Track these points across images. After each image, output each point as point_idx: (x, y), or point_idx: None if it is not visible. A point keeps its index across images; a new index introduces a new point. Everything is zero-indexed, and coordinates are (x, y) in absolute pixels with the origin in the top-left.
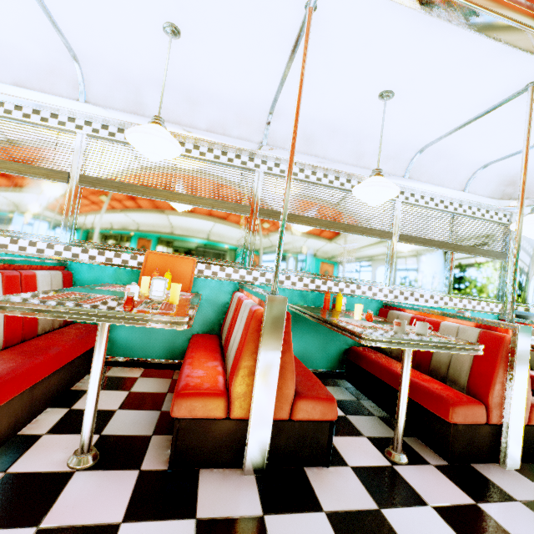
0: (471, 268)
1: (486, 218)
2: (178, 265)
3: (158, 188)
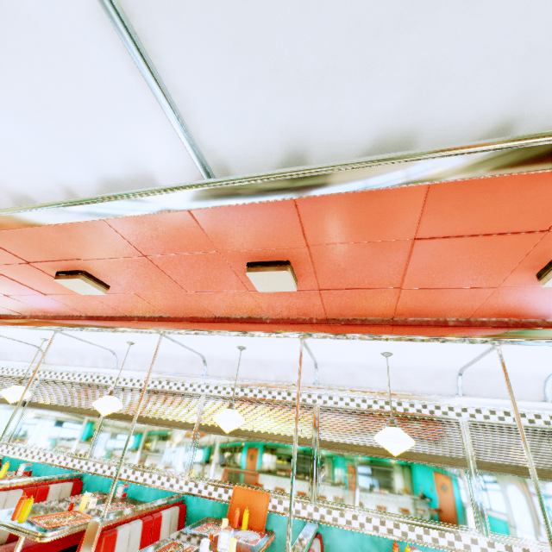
0: None
1: None
2: (256, 500)
3: (244, 429)
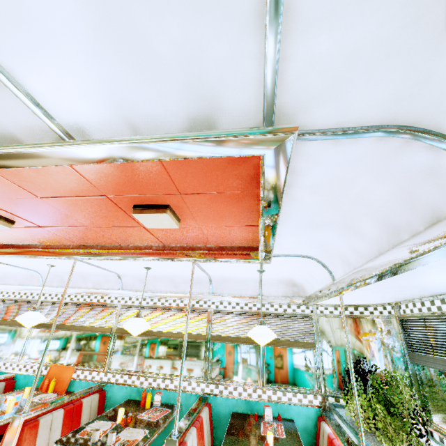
0: (284, 358)
1: (288, 312)
2: (64, 373)
3: (66, 324)
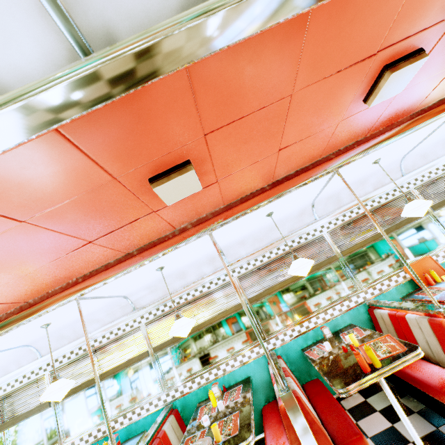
0: None
1: None
2: (424, 265)
3: (377, 233)
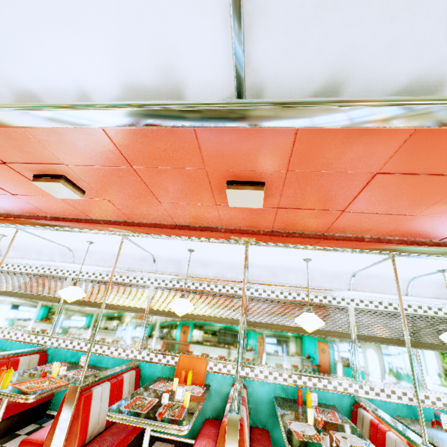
0: (441, 363)
1: (440, 315)
2: (197, 364)
3: (188, 313)
